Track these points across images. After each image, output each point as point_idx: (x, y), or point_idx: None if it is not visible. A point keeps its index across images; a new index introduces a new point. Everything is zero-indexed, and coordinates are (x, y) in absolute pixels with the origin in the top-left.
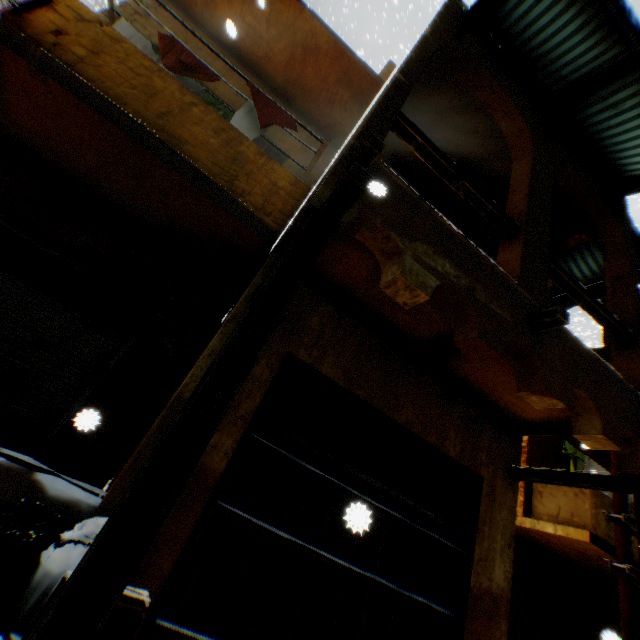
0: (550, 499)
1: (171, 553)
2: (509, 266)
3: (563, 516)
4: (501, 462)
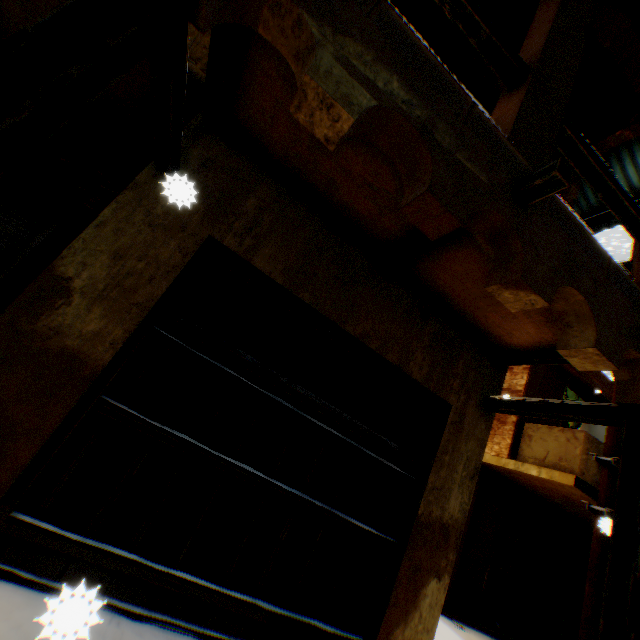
0: (539, 443)
1: (32, 445)
2: (503, 121)
3: (550, 461)
4: (477, 392)
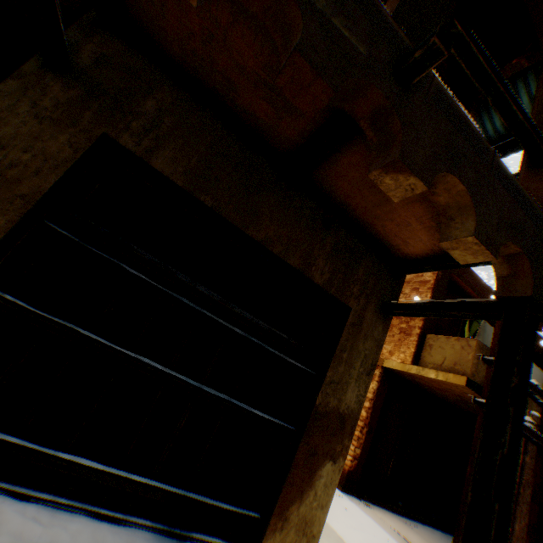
0: (438, 351)
1: None
2: (391, 6)
3: (447, 365)
4: (376, 297)
